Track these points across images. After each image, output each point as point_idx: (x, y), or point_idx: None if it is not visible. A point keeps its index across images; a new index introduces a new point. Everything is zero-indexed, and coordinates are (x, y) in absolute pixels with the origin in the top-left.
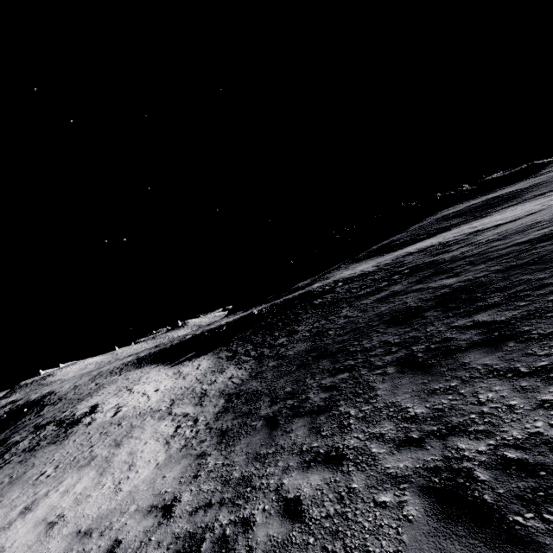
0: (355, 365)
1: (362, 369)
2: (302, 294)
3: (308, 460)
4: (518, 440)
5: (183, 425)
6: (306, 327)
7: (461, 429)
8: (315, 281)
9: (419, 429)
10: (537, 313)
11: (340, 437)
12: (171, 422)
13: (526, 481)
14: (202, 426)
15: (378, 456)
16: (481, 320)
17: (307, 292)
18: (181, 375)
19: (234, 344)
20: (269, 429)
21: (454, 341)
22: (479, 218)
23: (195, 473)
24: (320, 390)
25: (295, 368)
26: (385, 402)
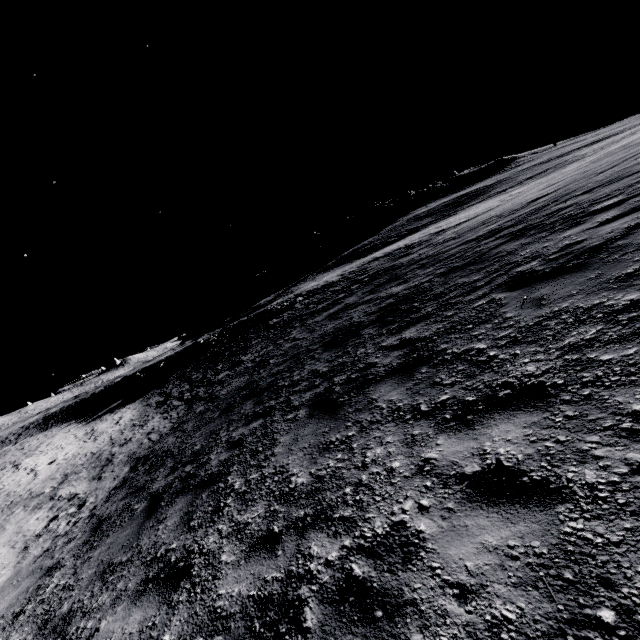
0: (274, 406)
1: (277, 413)
2: (259, 313)
3: (149, 579)
4: (376, 538)
5: (61, 515)
6: (252, 355)
7: (327, 516)
8: (279, 296)
9: (286, 514)
10: (459, 325)
11: (204, 531)
12: (47, 513)
13: (354, 634)
14: (86, 512)
15: (222, 571)
16: (408, 338)
17: (264, 311)
18: (94, 435)
19: (170, 384)
20: (145, 516)
21: (374, 368)
22: (448, 217)
23: (21, 608)
24: (224, 448)
25: (218, 414)
26: (276, 465)
